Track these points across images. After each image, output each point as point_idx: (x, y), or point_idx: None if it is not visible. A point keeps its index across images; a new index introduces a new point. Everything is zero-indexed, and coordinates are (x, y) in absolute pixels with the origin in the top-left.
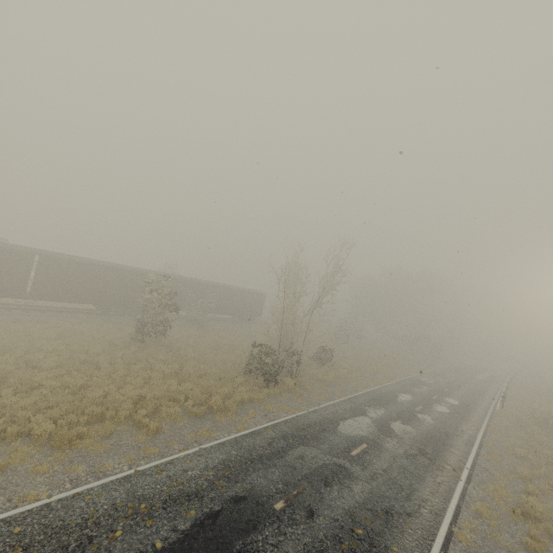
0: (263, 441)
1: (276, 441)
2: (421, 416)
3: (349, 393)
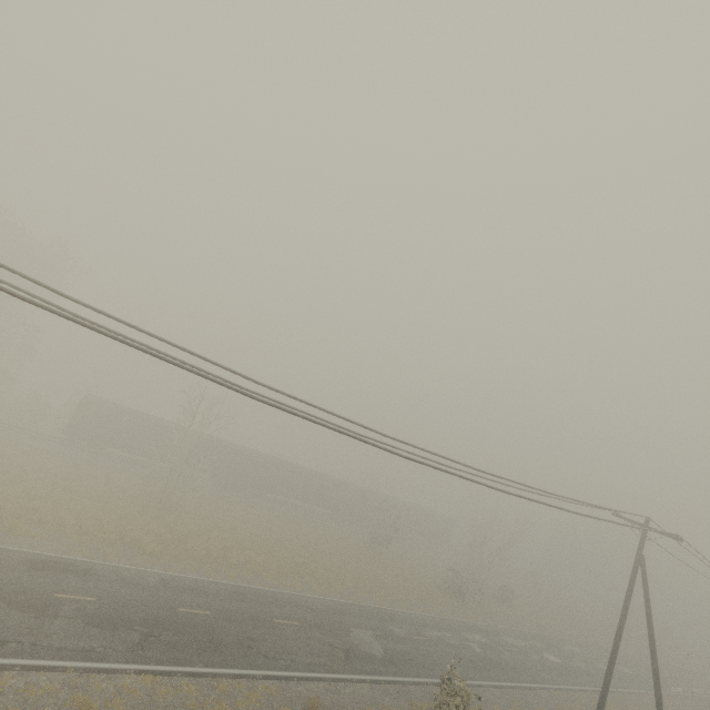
0: (456, 623)
1: (462, 626)
2: (576, 660)
3: (520, 628)
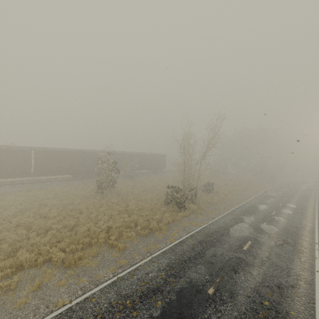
0: (188, 247)
1: (195, 246)
2: (276, 217)
3: (229, 208)
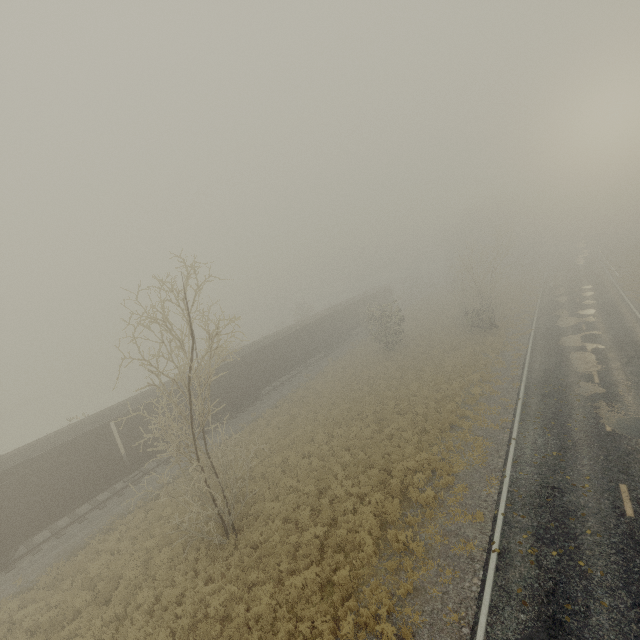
0: (543, 344)
1: (548, 342)
2: (585, 302)
3: (531, 314)
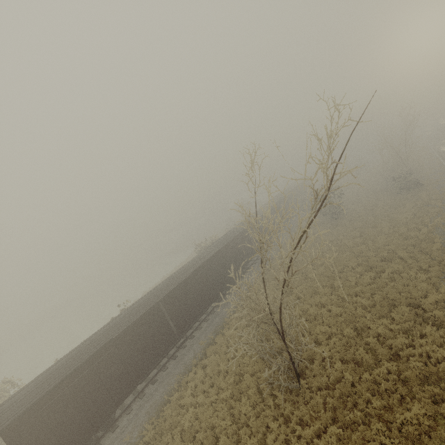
0: None
1: None
2: None
3: (444, 171)
